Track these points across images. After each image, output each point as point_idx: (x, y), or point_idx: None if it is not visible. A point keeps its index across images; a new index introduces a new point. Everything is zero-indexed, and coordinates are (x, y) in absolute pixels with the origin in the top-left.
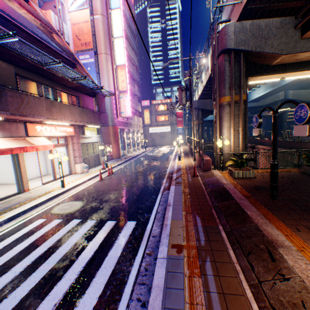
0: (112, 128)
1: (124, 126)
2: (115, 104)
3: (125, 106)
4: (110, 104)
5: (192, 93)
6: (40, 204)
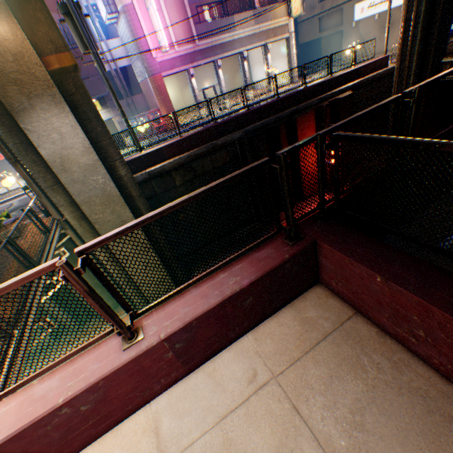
0: (151, 81)
1: (189, 64)
2: (142, 31)
3: (156, 28)
4: (133, 36)
5: (74, 19)
6: (10, 201)
